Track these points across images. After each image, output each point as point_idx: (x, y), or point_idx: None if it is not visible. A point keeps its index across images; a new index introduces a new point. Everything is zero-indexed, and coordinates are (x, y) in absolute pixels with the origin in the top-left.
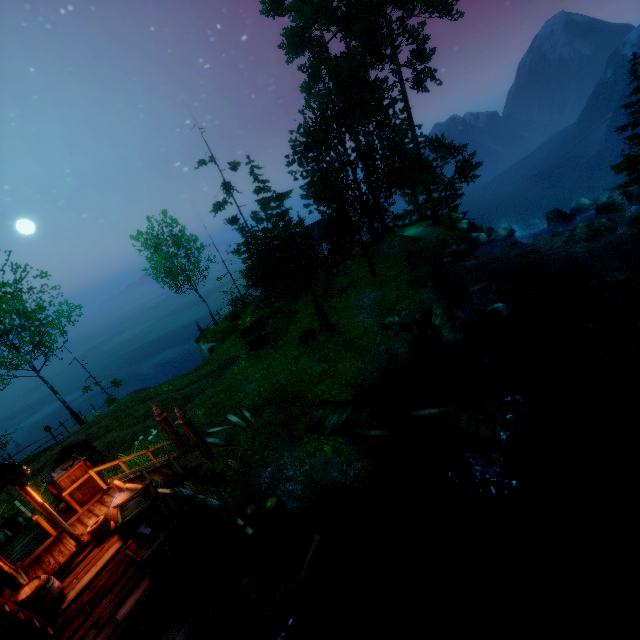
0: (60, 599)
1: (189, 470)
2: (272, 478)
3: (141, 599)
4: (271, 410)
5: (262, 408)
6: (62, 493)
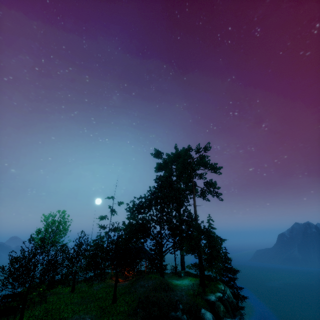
0: None
1: None
2: None
3: None
4: None
5: None
6: None
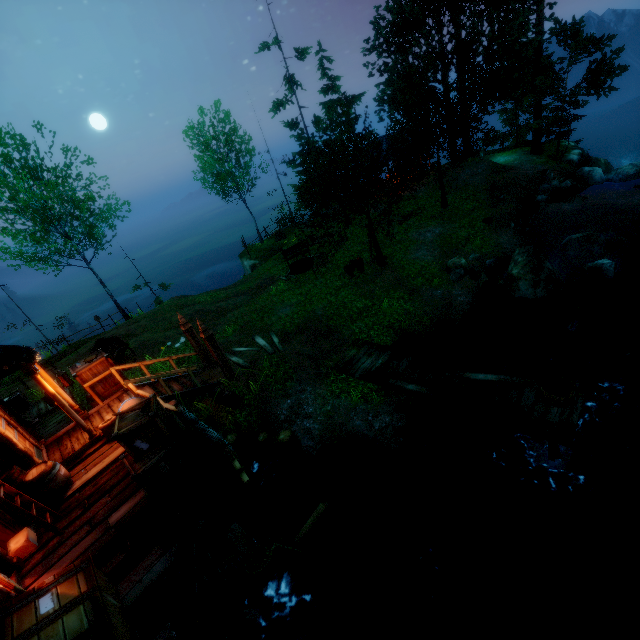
0: (66, 486)
1: (208, 386)
2: (290, 411)
3: (133, 510)
4: (301, 340)
5: (292, 336)
6: (84, 384)
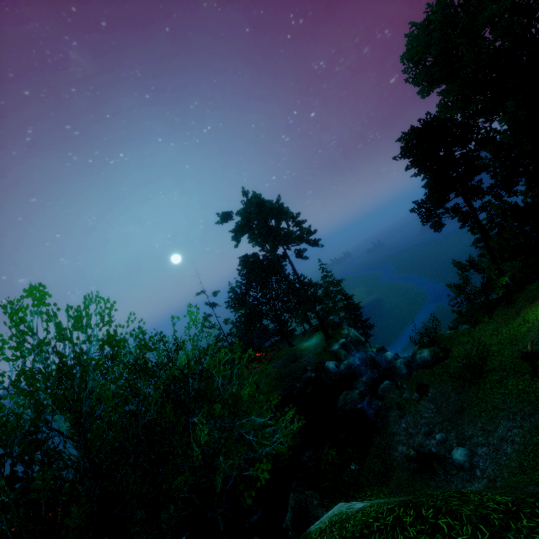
0: None
1: None
2: None
3: None
4: None
5: None
6: None
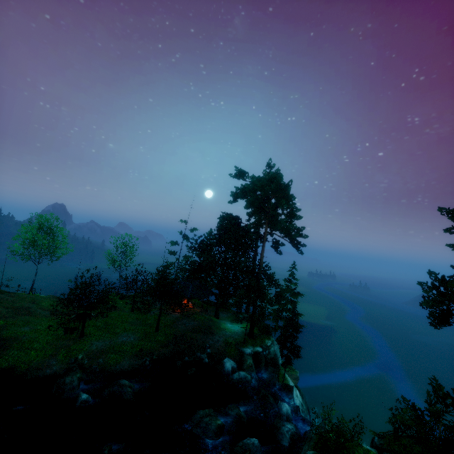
0: None
1: None
2: None
3: None
4: None
5: None
6: None
